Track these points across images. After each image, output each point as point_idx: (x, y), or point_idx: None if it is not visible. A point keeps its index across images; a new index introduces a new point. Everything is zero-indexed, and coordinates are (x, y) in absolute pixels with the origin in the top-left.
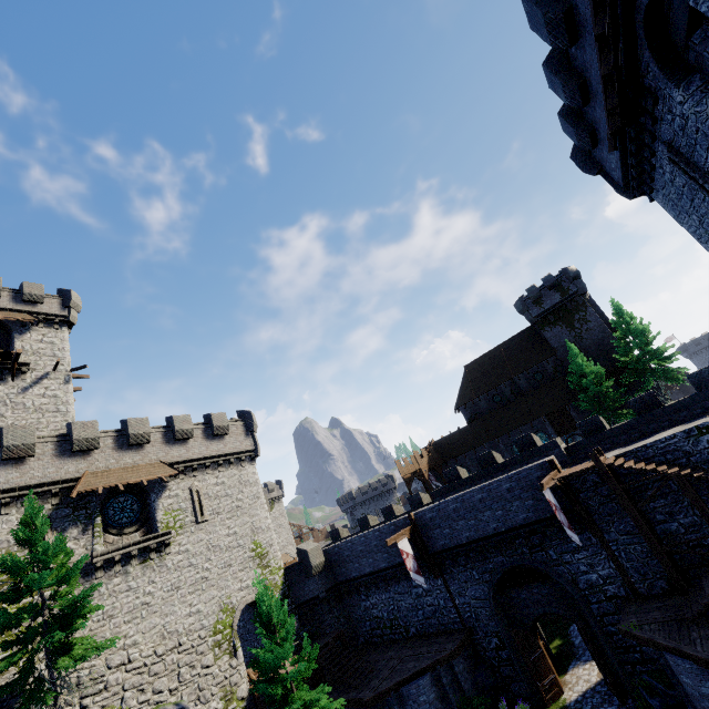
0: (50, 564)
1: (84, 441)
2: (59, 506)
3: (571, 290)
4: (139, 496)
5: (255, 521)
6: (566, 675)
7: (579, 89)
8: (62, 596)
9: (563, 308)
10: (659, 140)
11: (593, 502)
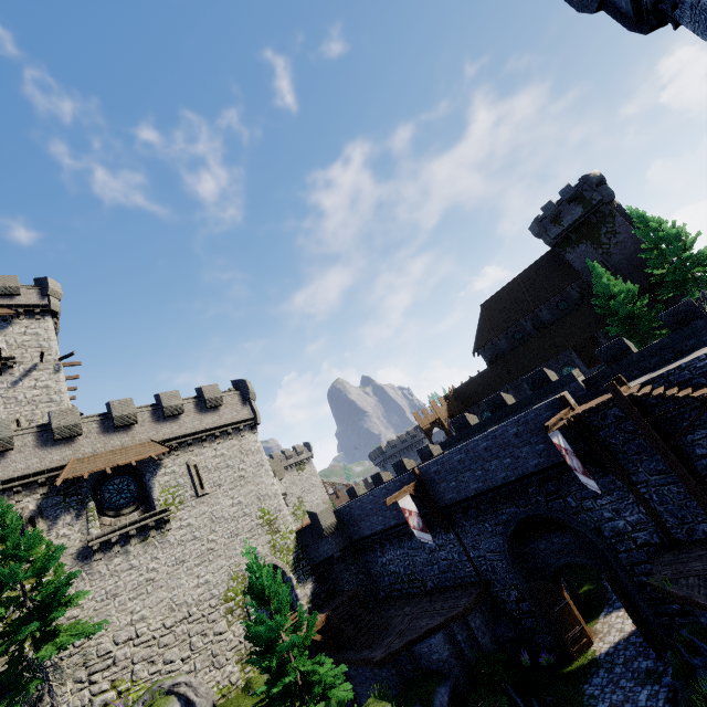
0: (27, 556)
1: (65, 429)
2: (48, 495)
3: (594, 200)
4: (134, 477)
5: (260, 488)
6: (597, 623)
7: None
8: (45, 585)
9: (586, 223)
10: None
11: (615, 440)
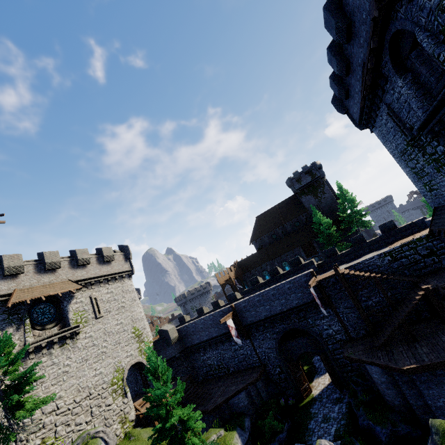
0: (1, 352)
1: (13, 268)
2: None
3: (317, 175)
4: (54, 304)
5: (134, 314)
6: (313, 382)
7: (346, 67)
8: (11, 372)
9: (312, 185)
10: (383, 102)
11: (332, 293)
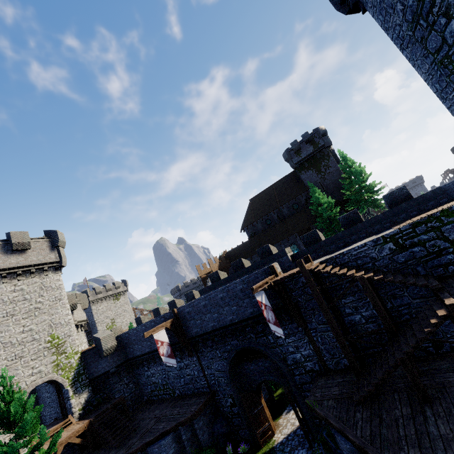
0: None
1: None
2: None
3: (320, 144)
4: None
5: (54, 318)
6: (281, 418)
7: None
8: None
9: (314, 157)
10: None
11: (301, 299)
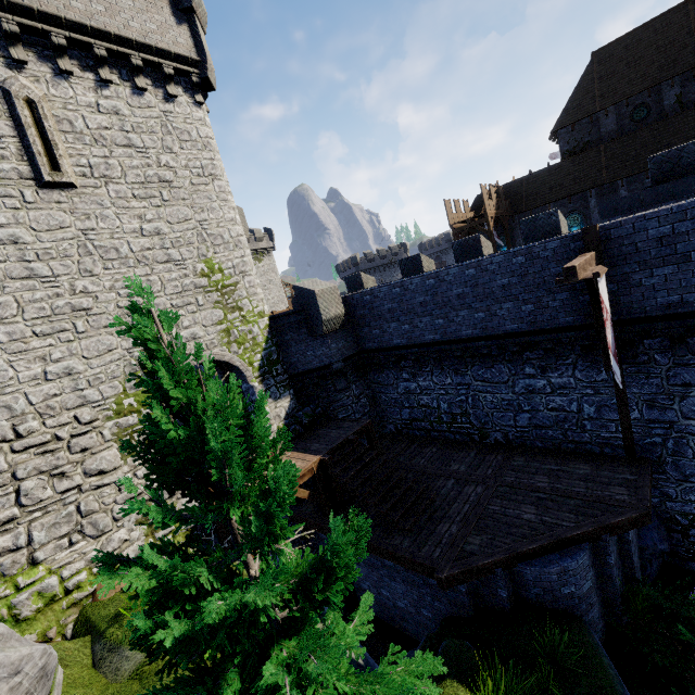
0: None
1: None
2: None
3: None
4: None
5: (206, 220)
6: None
7: None
8: None
9: None
10: None
11: None
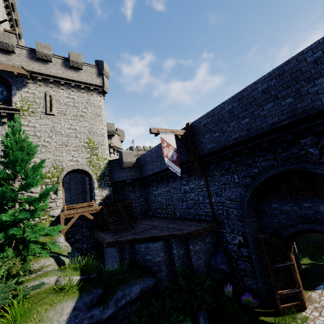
0: None
1: None
2: None
3: None
4: (8, 87)
5: (93, 127)
6: (313, 292)
7: None
8: None
9: None
10: None
11: None
